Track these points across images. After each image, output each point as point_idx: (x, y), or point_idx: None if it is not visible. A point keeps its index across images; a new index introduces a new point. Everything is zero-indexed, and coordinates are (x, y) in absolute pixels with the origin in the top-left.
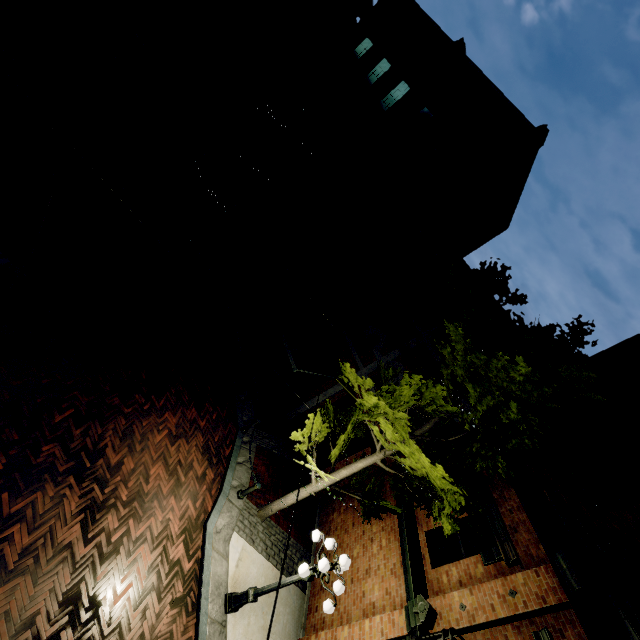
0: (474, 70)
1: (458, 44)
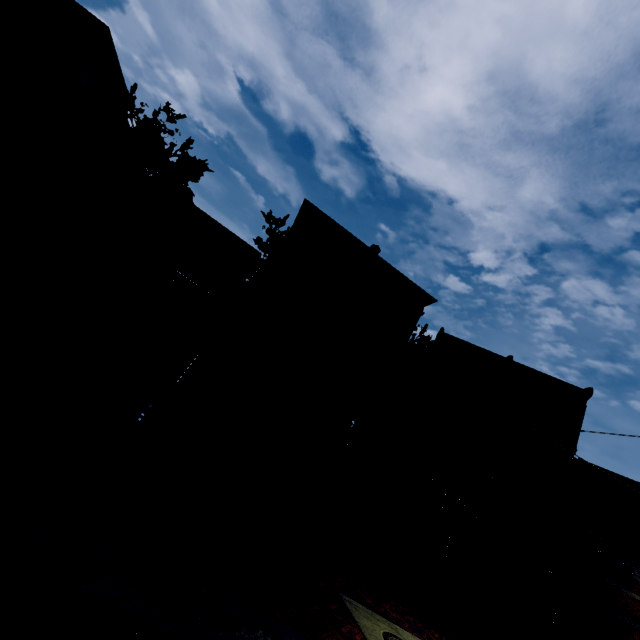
0: (530, 368)
1: (511, 358)
